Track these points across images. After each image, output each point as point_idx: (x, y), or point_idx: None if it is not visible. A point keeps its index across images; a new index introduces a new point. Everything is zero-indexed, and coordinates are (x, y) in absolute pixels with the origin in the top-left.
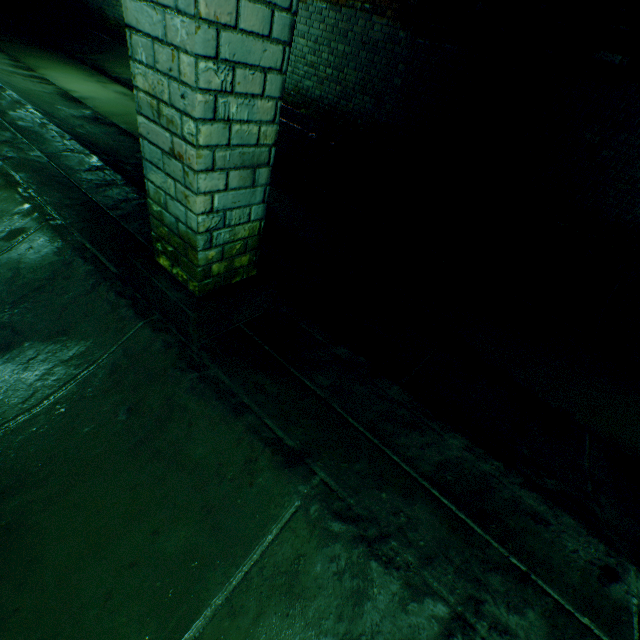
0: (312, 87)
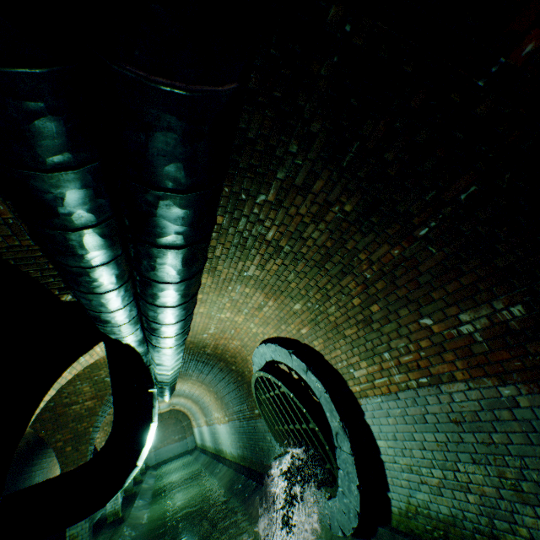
0: None
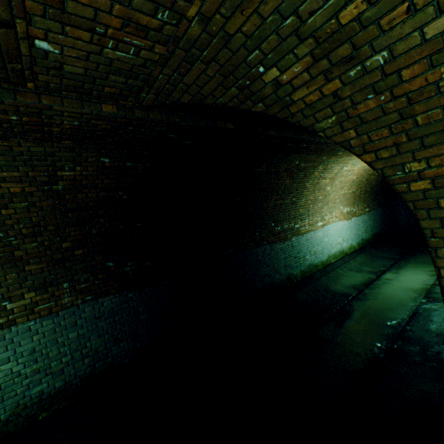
0: (47, 385)
